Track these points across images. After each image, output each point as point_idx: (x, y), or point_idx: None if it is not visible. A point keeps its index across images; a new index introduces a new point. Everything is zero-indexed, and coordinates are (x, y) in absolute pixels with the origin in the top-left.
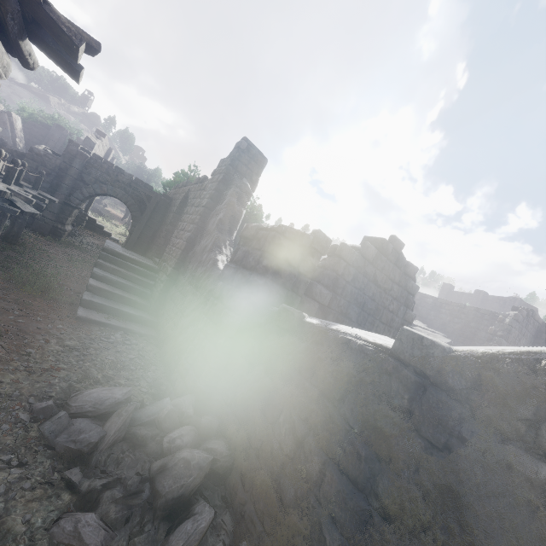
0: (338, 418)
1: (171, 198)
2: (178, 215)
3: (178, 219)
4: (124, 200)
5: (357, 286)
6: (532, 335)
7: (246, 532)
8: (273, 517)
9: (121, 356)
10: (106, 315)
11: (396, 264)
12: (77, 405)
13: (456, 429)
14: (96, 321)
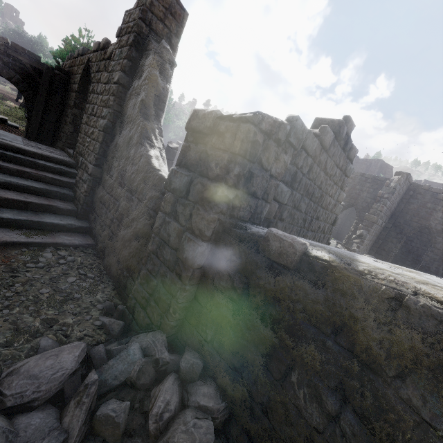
0: (397, 403)
1: (67, 72)
2: (82, 95)
3: (83, 100)
4: (5, 76)
5: (310, 177)
6: (403, 193)
7: None
8: None
9: (58, 282)
10: (25, 230)
11: (344, 149)
12: (13, 393)
13: None
14: (14, 242)
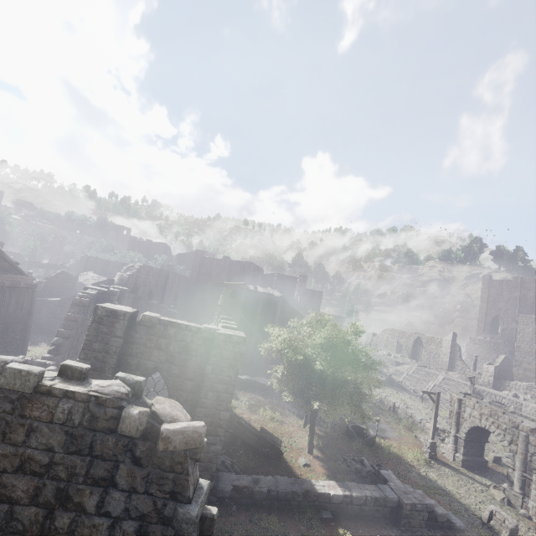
0: (51, 309)
1: None
2: None
3: None
4: None
5: (54, 284)
6: None
7: (41, 327)
8: (44, 323)
9: None
10: None
11: (65, 275)
12: None
13: (63, 305)
14: None
